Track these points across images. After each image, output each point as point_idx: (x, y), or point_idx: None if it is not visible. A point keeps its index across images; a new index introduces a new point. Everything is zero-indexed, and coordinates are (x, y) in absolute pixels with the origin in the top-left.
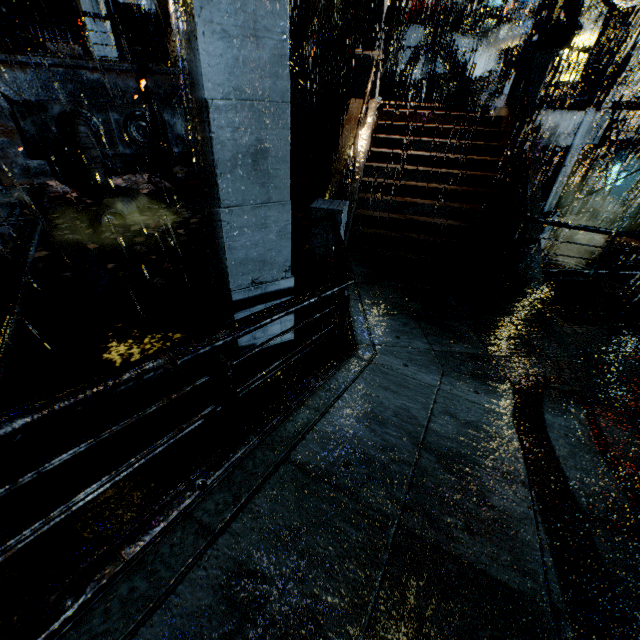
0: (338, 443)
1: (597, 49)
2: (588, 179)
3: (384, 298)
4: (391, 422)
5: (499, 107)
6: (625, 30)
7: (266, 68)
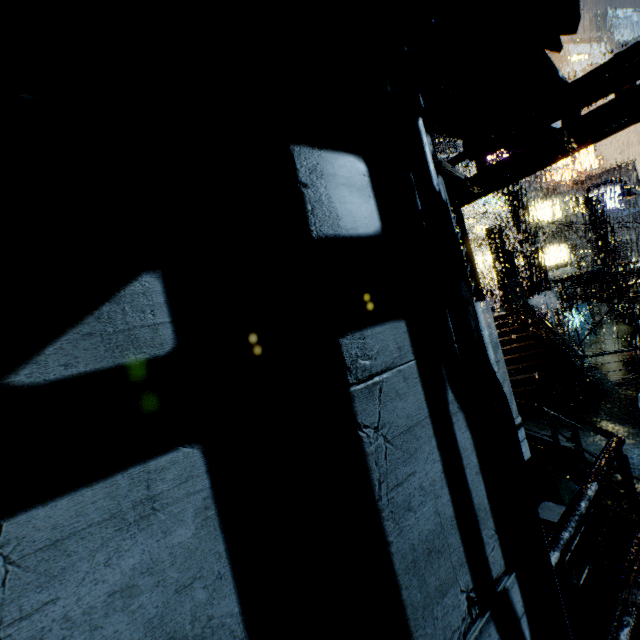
0: (632, 464)
1: (528, 267)
2: (561, 324)
3: (543, 426)
4: (639, 457)
5: (501, 308)
6: (535, 256)
7: (492, 333)
